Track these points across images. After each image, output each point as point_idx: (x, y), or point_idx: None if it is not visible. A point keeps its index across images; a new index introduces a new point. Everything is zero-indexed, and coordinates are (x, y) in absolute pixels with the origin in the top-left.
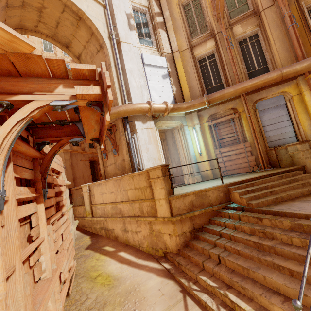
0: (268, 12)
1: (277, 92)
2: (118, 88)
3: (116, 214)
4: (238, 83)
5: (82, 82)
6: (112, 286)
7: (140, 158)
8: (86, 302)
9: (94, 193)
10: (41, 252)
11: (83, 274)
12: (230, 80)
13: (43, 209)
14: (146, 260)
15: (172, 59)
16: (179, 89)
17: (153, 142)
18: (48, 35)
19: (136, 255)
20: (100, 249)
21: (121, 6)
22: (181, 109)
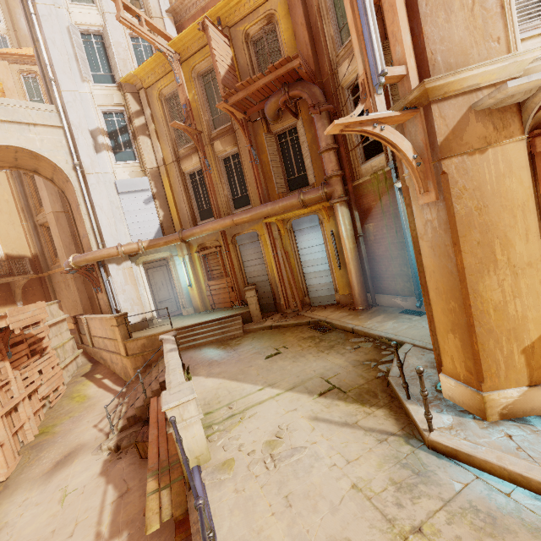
0: (241, 134)
1: (249, 229)
2: (91, 227)
3: (105, 347)
4: (216, 216)
5: (1, 317)
6: (83, 402)
7: (117, 299)
8: (61, 411)
9: (91, 326)
10: (12, 385)
11: (68, 395)
12: (213, 208)
13: (9, 364)
14: (118, 385)
15: (158, 175)
16: (168, 213)
17: (130, 282)
18: (11, 166)
19: (115, 381)
20: (92, 376)
21: (83, 124)
22: (159, 246)
